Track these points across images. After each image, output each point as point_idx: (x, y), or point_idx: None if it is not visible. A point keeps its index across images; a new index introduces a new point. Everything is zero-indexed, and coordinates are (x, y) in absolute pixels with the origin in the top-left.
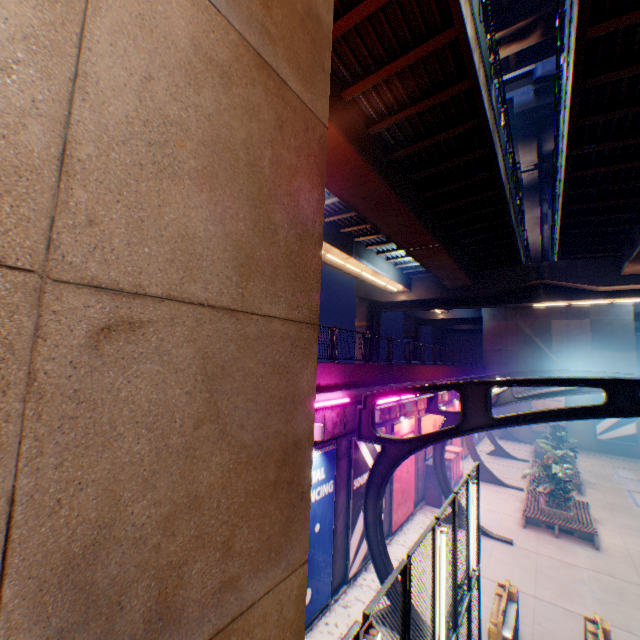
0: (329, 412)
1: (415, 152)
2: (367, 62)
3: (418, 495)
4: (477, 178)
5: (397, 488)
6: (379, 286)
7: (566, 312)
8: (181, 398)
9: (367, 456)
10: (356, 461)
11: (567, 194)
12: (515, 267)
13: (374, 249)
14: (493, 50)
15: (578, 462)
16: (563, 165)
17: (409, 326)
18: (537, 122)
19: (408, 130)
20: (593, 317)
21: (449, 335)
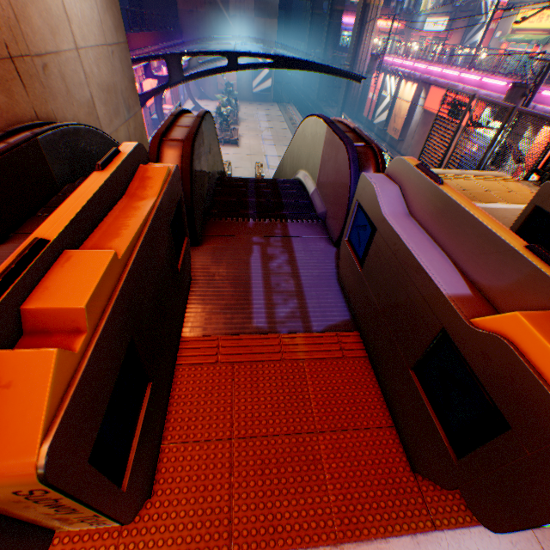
0: None
1: None
2: None
3: None
4: None
5: None
6: None
7: None
8: (121, 67)
9: None
10: None
11: None
12: None
13: None
14: None
15: (242, 110)
16: None
17: None
18: None
19: None
20: None
21: None
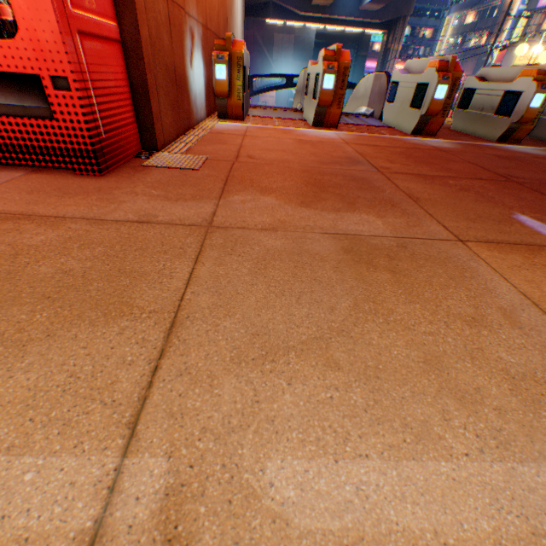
0: None
1: None
2: None
3: None
4: None
5: None
6: None
7: (284, 28)
8: None
9: None
10: None
11: None
12: None
13: None
14: None
15: None
16: None
17: None
18: None
19: None
20: (297, 35)
21: None
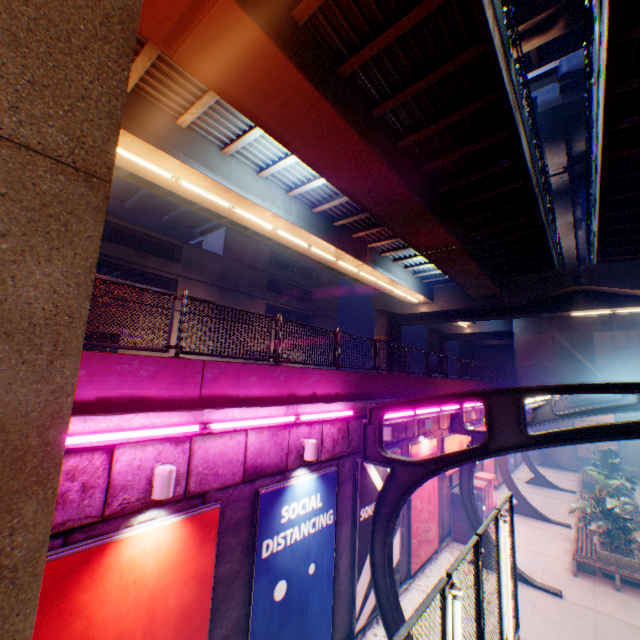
0: (328, 427)
1: (426, 139)
2: (364, 31)
3: (443, 529)
4: (499, 166)
5: (416, 520)
6: (398, 297)
7: (610, 323)
8: None
9: (377, 481)
10: (363, 487)
11: (606, 181)
12: (548, 272)
13: (390, 256)
14: (510, 19)
15: (636, 495)
16: (600, 145)
17: (433, 341)
18: (565, 121)
19: (416, 112)
20: None
21: (478, 351)
